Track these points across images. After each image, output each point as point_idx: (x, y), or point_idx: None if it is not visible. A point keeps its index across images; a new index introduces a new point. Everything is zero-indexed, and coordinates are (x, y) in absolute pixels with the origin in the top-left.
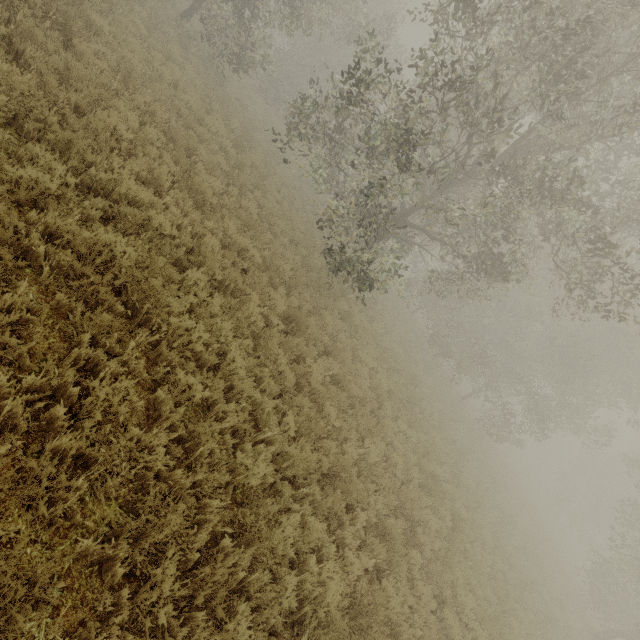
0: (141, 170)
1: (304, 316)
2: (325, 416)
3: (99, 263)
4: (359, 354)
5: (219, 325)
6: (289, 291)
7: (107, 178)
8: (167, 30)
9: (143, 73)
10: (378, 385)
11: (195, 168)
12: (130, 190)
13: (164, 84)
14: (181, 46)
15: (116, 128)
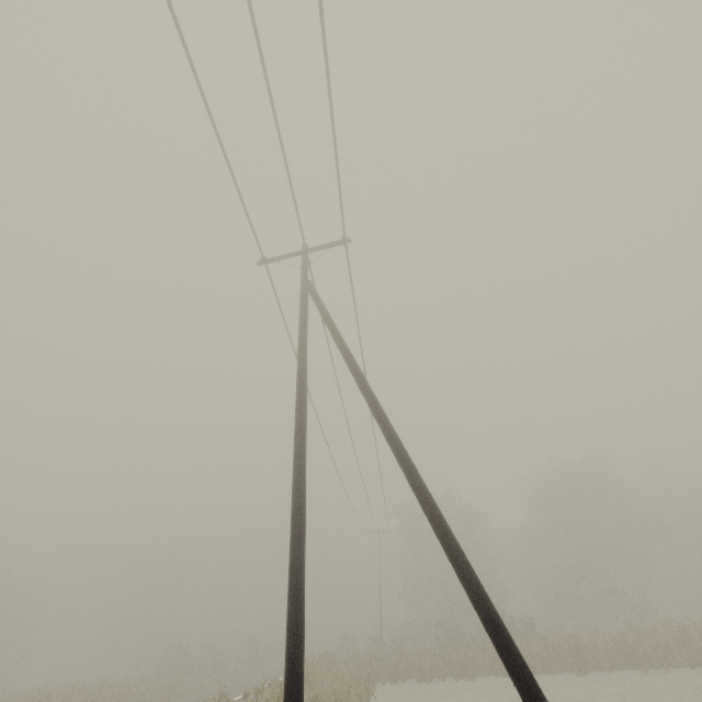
0: None
1: None
2: None
3: None
4: None
5: None
6: None
7: None
8: None
9: None
10: None
11: None
12: None
13: None
14: None
15: None
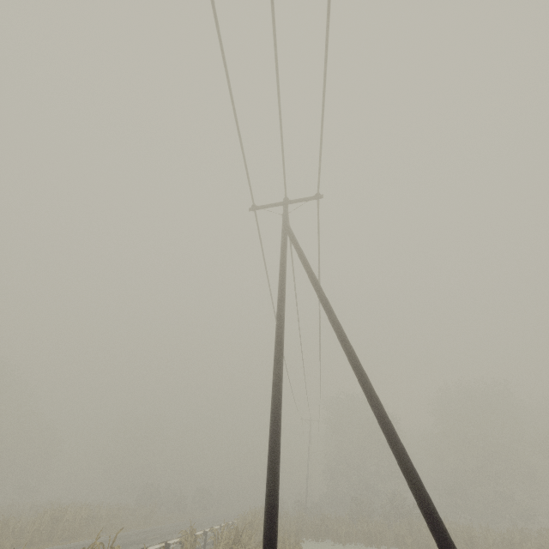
0: None
1: None
2: None
3: None
4: None
5: None
6: None
7: None
8: None
9: None
10: None
11: None
12: None
13: None
14: None
15: None
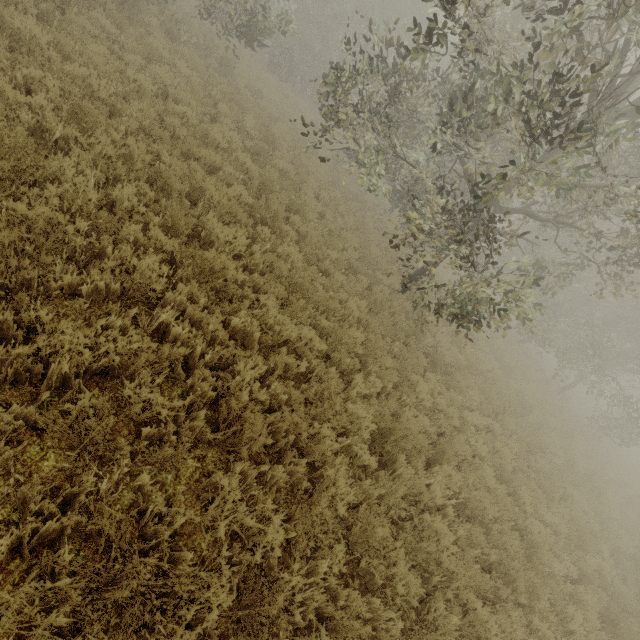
0: (110, 280)
1: (402, 425)
2: (470, 610)
3: (5, 622)
4: (465, 416)
5: (287, 585)
6: (363, 362)
7: (29, 350)
8: (147, 20)
9: (114, 92)
10: (503, 464)
11: (205, 222)
12: (80, 355)
13: (145, 100)
14: (168, 37)
15: (50, 222)
